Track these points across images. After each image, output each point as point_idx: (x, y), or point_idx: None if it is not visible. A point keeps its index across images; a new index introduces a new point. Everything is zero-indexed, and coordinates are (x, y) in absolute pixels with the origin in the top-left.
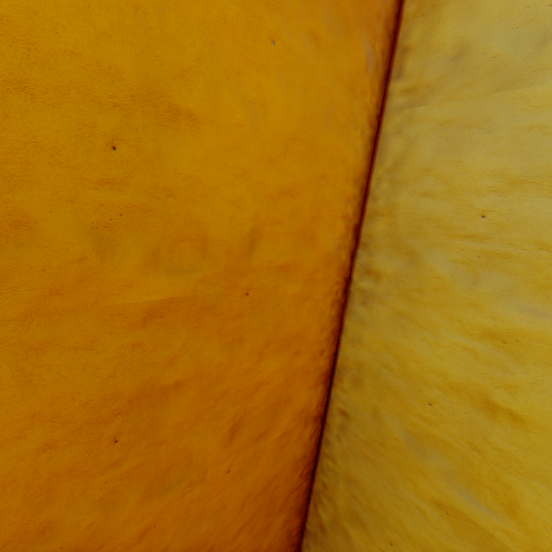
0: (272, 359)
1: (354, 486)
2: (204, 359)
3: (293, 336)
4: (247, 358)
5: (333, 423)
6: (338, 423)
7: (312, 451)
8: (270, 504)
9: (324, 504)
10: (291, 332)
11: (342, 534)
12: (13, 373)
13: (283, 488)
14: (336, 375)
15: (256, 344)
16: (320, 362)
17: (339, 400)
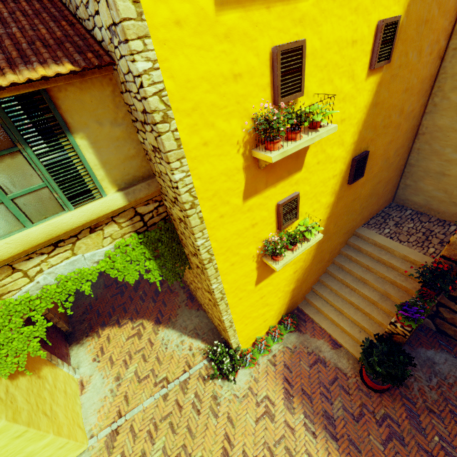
0: (441, 20)
1: (456, 76)
2: (433, 13)
3: (447, 11)
4: (438, 17)
5: (448, 57)
6: (451, 55)
7: (434, 76)
8: (422, 91)
9: (437, 95)
10: (448, 9)
11: (446, 100)
12: (418, 7)
13: (425, 87)
14: (453, 34)
15: (441, 12)
16: (449, 28)
17: (453, 45)
